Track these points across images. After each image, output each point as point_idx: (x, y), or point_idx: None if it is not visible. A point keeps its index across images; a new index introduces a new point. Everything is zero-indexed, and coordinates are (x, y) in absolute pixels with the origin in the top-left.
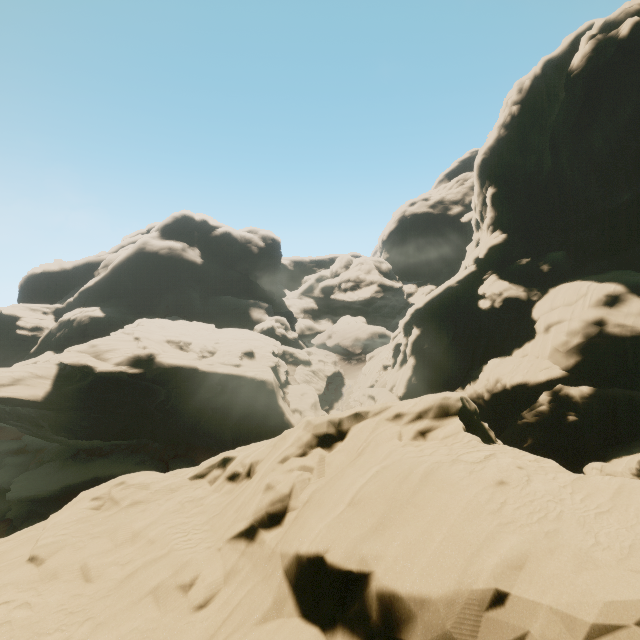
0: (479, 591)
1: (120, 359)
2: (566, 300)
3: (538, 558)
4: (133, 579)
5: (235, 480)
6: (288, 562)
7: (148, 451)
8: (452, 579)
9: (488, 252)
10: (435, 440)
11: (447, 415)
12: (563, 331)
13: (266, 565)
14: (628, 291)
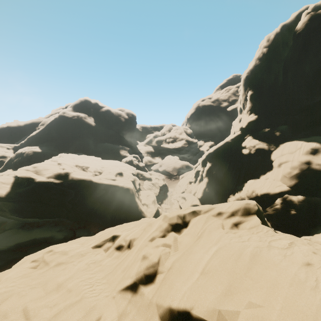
0: None
1: (50, 175)
2: (290, 150)
3: None
4: (58, 318)
5: (120, 250)
6: (162, 312)
7: (64, 224)
8: None
9: (247, 124)
10: (244, 229)
11: (249, 214)
12: (288, 166)
13: (146, 311)
14: None
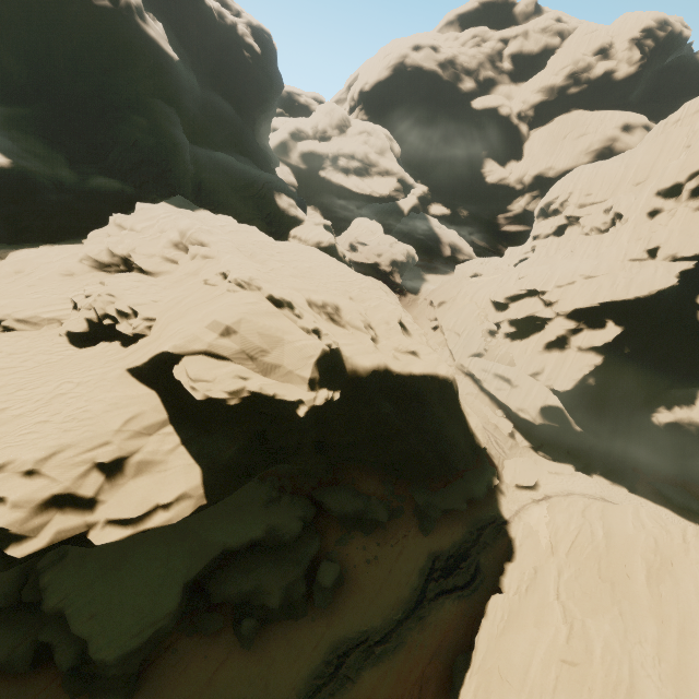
0: None
1: (311, 375)
2: None
3: None
4: None
5: None
6: None
7: (262, 477)
8: None
9: None
10: None
11: None
12: None
13: None
14: None
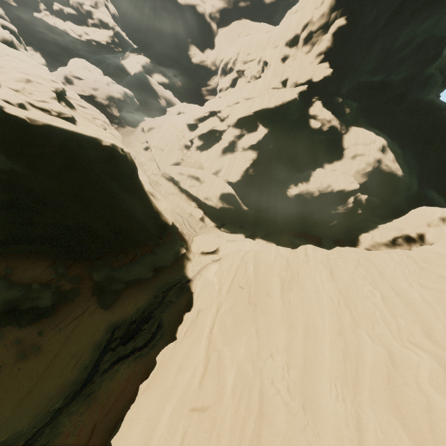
0: None
1: None
2: (365, 141)
3: None
4: None
5: None
6: None
7: None
8: None
9: (322, 79)
10: None
11: None
12: (364, 161)
13: None
14: (387, 146)
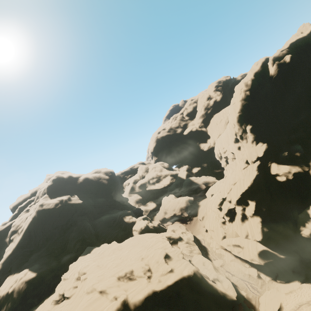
0: None
1: None
2: None
3: None
4: None
5: None
6: None
7: None
8: None
9: (263, 153)
10: None
11: None
12: None
13: None
14: None
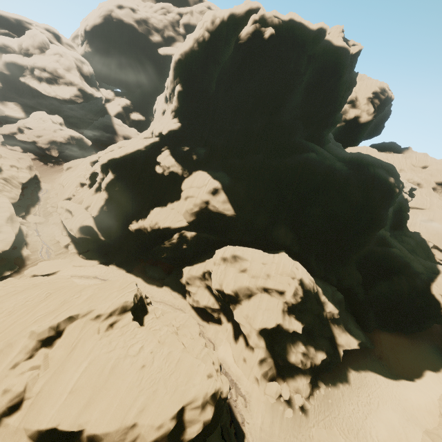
0: (128, 424)
1: None
2: (198, 184)
3: (149, 404)
4: None
5: None
6: (31, 433)
7: None
8: (119, 423)
9: (168, 133)
10: (118, 328)
11: (125, 311)
12: (192, 203)
13: (13, 437)
14: (222, 188)
